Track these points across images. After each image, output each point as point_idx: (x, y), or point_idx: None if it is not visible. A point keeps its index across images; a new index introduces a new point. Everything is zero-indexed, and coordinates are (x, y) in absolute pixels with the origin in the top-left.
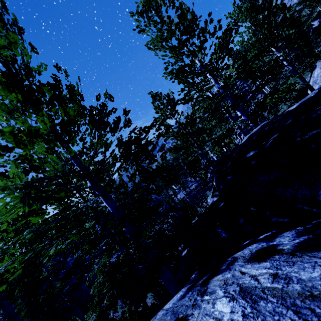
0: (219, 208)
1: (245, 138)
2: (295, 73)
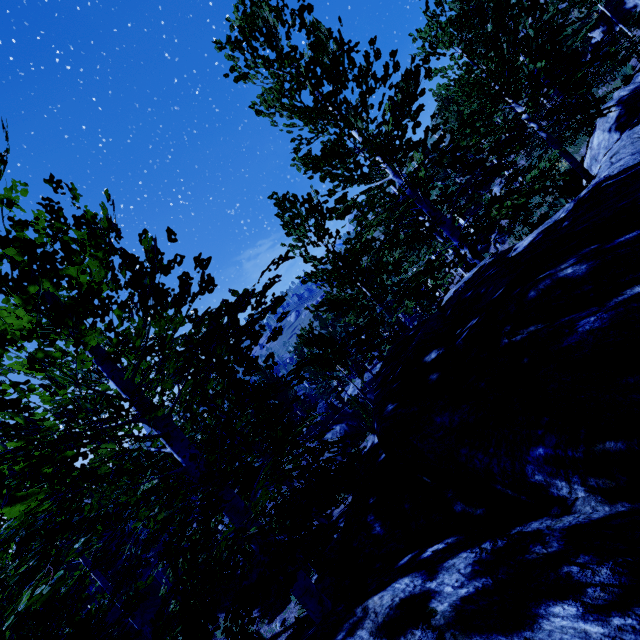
0: (379, 463)
1: (449, 294)
2: (554, 145)
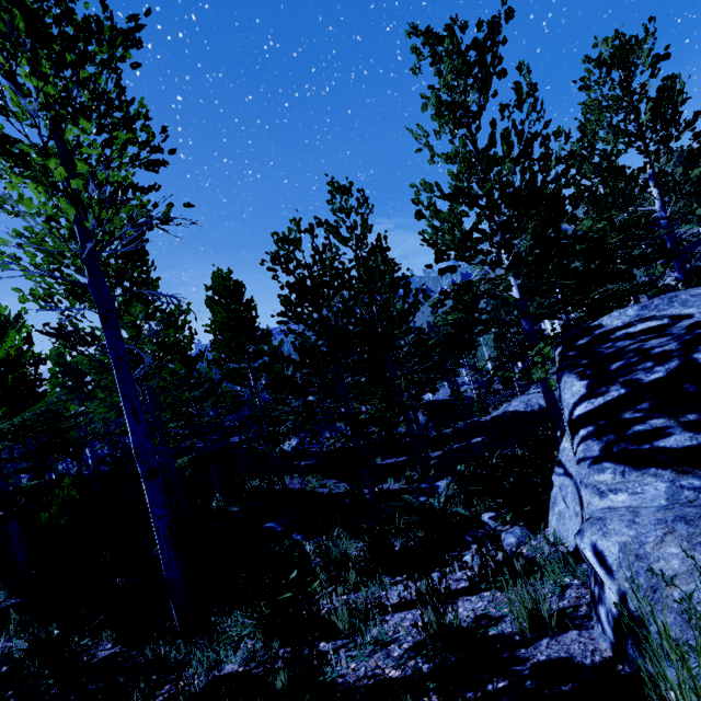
0: None
1: None
2: None
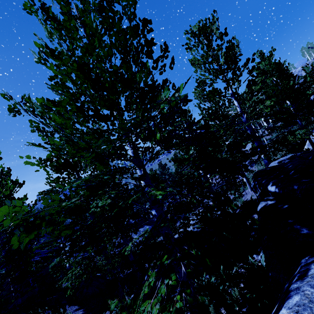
0: (283, 209)
1: (273, 163)
2: (302, 127)
